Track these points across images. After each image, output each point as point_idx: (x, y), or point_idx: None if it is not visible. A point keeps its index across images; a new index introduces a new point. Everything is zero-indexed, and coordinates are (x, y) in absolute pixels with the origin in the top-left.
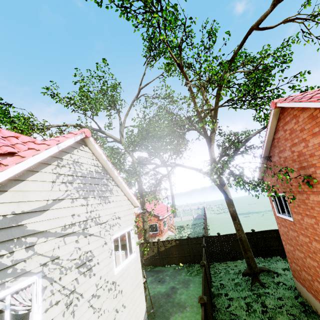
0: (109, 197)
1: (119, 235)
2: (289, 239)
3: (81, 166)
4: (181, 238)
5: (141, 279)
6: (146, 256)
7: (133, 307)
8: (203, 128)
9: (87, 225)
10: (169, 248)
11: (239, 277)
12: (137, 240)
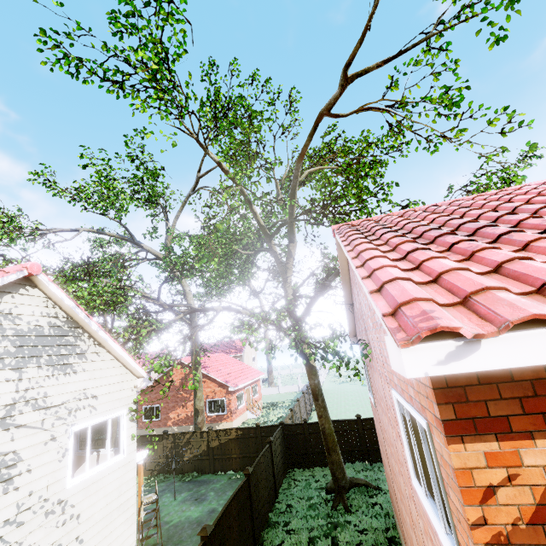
0: (75, 364)
1: (90, 425)
2: (379, 434)
3: (16, 319)
4: (265, 424)
5: (132, 496)
6: (188, 455)
7: (103, 542)
8: (273, 251)
9: (14, 411)
10: (226, 443)
11: (320, 495)
12: (134, 432)
